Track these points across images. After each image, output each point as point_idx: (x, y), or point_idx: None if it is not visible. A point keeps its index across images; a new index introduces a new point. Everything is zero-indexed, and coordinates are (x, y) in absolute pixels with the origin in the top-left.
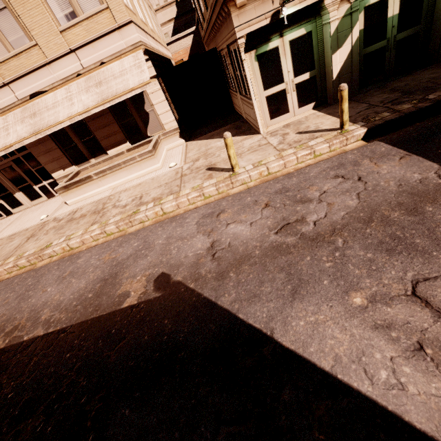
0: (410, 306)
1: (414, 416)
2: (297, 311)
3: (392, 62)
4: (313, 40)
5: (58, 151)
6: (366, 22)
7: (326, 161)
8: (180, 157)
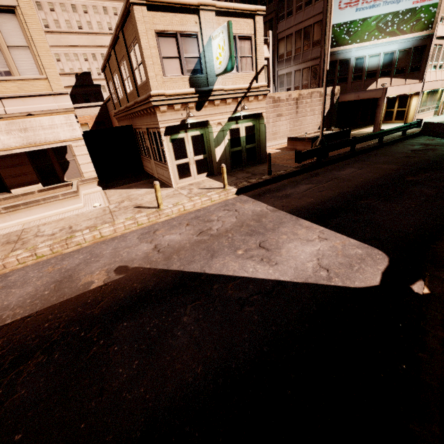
0: (258, 250)
1: (261, 276)
2: (215, 261)
3: (245, 158)
4: (204, 138)
5: None
6: (231, 136)
7: (219, 203)
8: (102, 200)
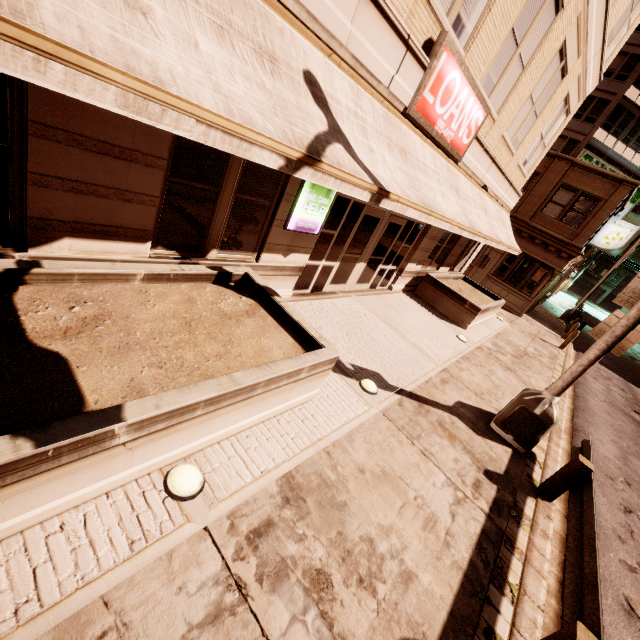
0: None
1: None
2: None
3: None
4: None
5: (434, 244)
6: None
7: None
8: None
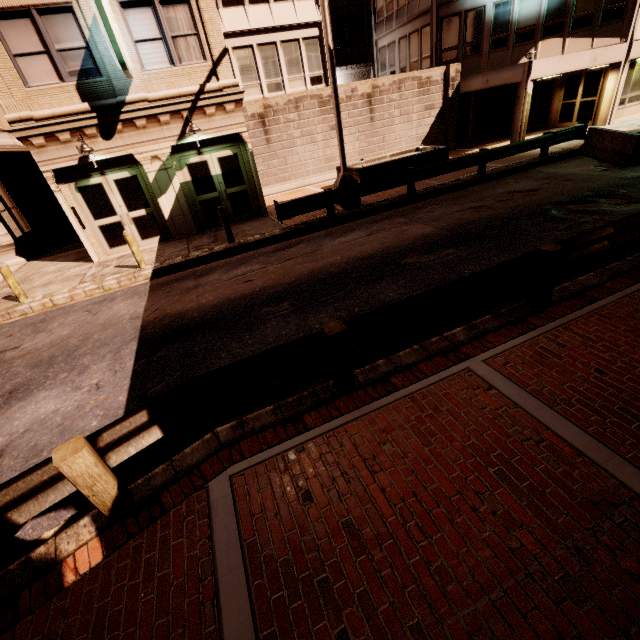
0: None
1: None
2: None
3: (231, 210)
4: (141, 182)
5: None
6: (193, 176)
7: (101, 296)
8: None
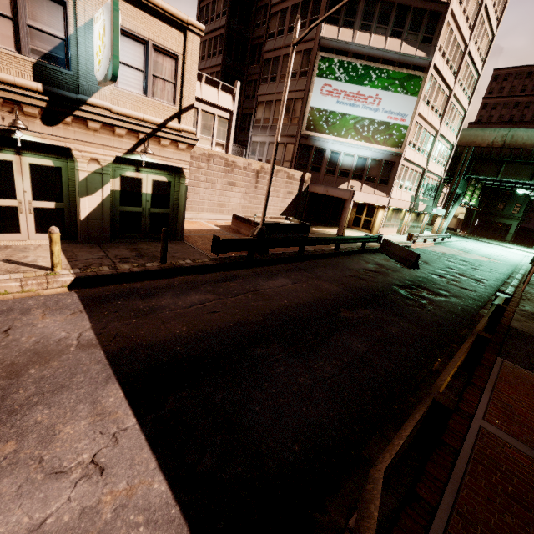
0: None
1: None
2: None
3: (148, 227)
4: (64, 176)
5: None
6: (123, 187)
7: None
8: None
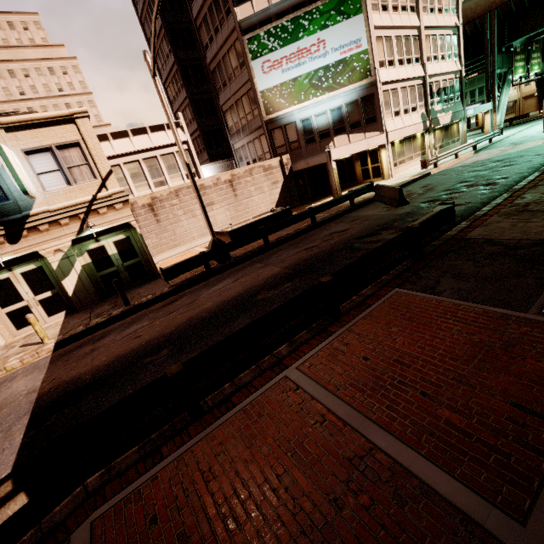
0: None
1: None
2: None
3: (129, 278)
4: (47, 271)
5: None
6: (93, 258)
7: (2, 378)
8: None
